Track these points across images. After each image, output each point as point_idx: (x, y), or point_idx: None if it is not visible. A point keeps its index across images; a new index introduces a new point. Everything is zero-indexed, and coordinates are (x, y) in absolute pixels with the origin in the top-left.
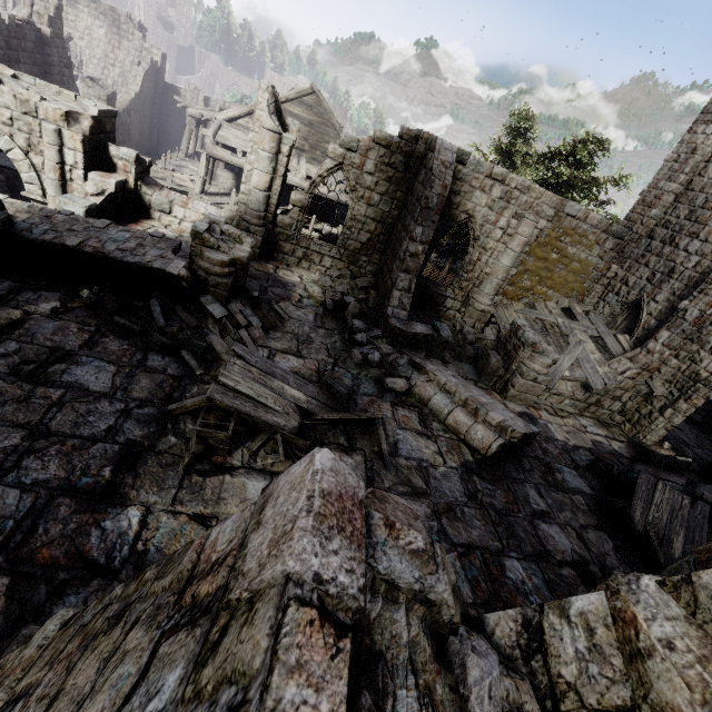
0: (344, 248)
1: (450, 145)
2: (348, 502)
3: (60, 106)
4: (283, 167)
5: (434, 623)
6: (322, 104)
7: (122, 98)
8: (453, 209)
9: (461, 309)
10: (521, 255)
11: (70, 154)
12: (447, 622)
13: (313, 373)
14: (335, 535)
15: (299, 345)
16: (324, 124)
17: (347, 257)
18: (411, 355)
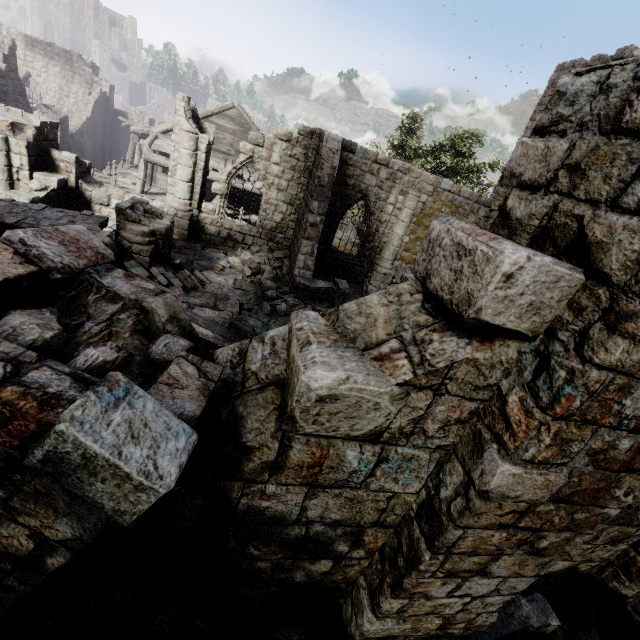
0: (262, 228)
1: (336, 136)
2: (84, 245)
3: (6, 119)
4: (202, 162)
5: (152, 327)
6: (242, 116)
7: (75, 122)
8: (349, 190)
9: (367, 274)
10: (411, 225)
11: (17, 157)
12: (161, 327)
13: (226, 321)
14: (54, 242)
15: (217, 301)
16: (245, 132)
17: (265, 235)
18: (313, 304)
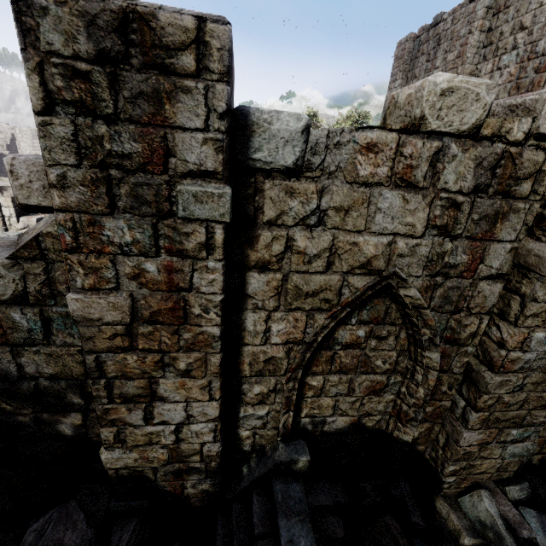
0: None
1: None
2: None
3: None
4: None
5: None
6: None
7: None
8: None
9: None
10: None
11: (7, 210)
12: None
13: None
14: None
15: None
16: None
17: None
18: None
